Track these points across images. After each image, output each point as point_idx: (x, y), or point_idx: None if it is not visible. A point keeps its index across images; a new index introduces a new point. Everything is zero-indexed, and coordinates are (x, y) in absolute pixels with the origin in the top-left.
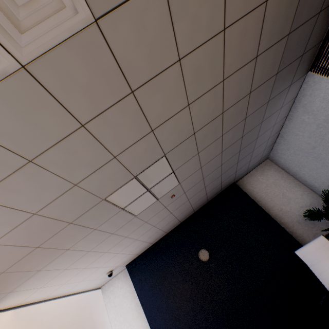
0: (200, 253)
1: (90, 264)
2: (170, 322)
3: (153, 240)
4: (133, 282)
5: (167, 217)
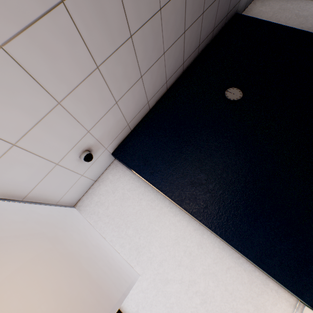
0: (228, 94)
1: (20, 45)
2: (221, 190)
3: (151, 91)
4: (134, 169)
5: (179, 0)
